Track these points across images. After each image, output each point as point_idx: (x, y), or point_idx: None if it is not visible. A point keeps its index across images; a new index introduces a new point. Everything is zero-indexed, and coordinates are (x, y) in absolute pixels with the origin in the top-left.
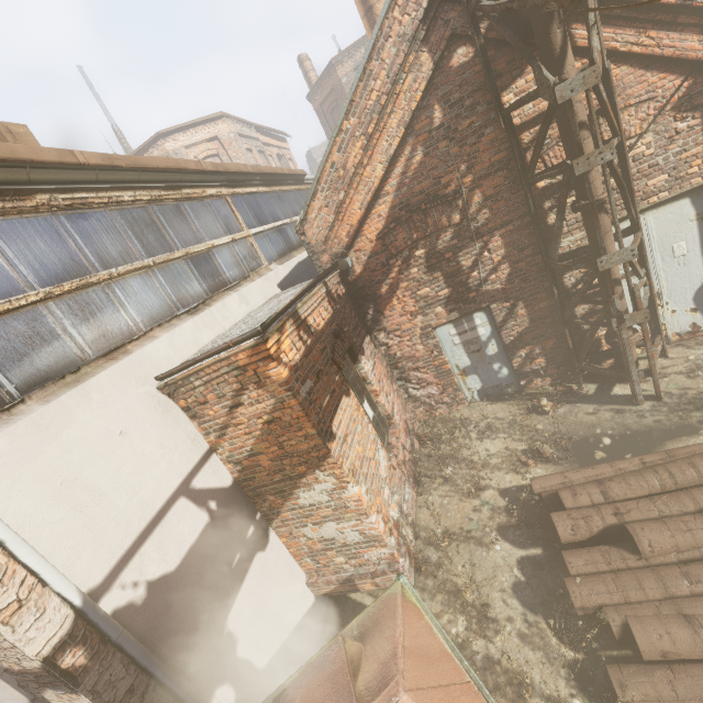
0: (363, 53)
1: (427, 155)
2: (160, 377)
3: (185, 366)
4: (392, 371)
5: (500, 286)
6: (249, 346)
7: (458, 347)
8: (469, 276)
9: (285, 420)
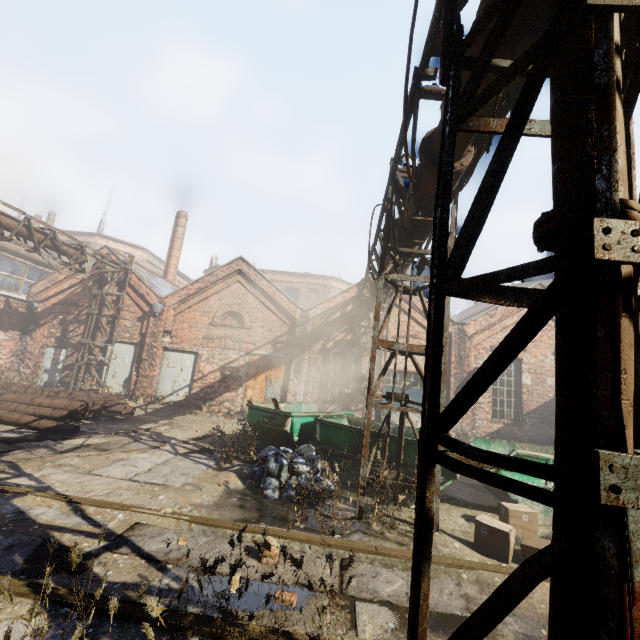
0: None
1: (82, 291)
2: None
3: None
4: (21, 355)
5: (75, 342)
6: None
7: (51, 359)
8: (69, 333)
9: None
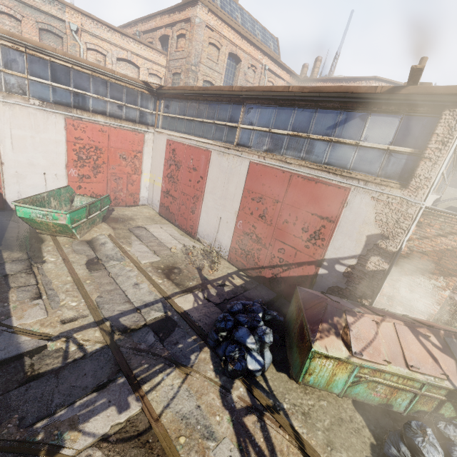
0: None
1: None
2: (428, 207)
3: (444, 212)
4: None
5: None
6: None
7: None
8: None
9: (456, 254)
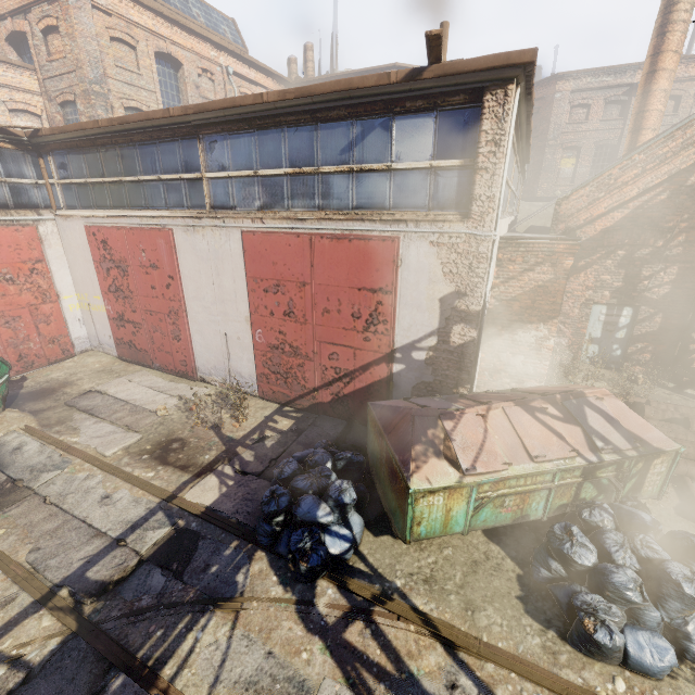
0: (588, 81)
1: (669, 198)
2: (503, 237)
3: (522, 238)
4: None
5: (656, 297)
6: (572, 243)
7: (599, 323)
8: (641, 282)
9: (549, 289)
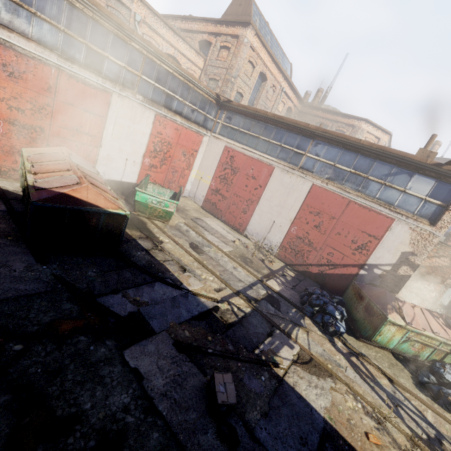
0: None
1: None
2: None
3: (440, 242)
4: None
5: None
6: None
7: (449, 298)
8: None
9: (444, 269)
